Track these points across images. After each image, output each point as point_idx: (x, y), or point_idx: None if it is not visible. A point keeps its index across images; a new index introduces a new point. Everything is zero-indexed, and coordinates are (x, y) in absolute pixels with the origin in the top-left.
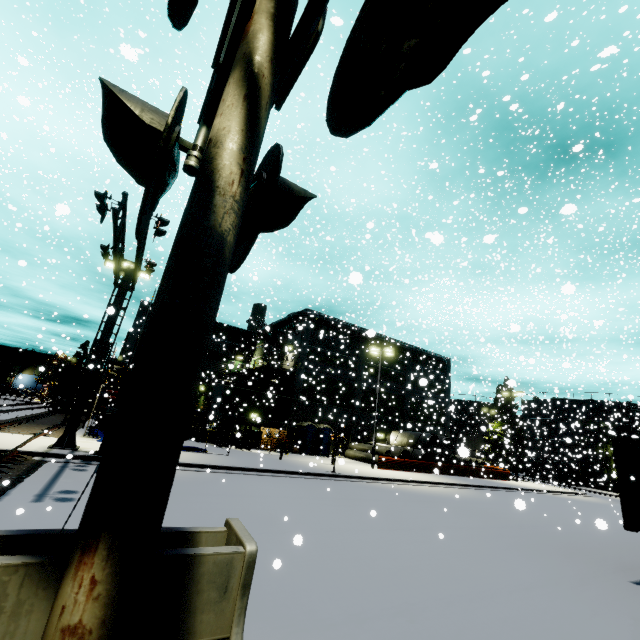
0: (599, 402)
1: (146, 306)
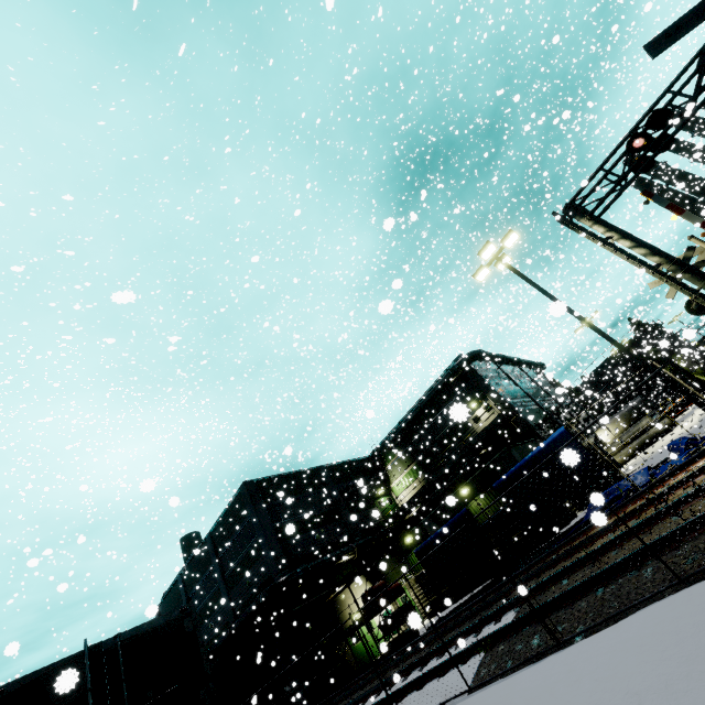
0: (632, 340)
1: (254, 487)
